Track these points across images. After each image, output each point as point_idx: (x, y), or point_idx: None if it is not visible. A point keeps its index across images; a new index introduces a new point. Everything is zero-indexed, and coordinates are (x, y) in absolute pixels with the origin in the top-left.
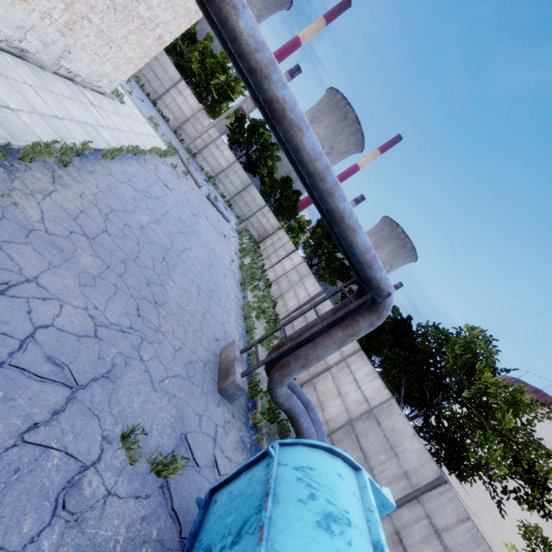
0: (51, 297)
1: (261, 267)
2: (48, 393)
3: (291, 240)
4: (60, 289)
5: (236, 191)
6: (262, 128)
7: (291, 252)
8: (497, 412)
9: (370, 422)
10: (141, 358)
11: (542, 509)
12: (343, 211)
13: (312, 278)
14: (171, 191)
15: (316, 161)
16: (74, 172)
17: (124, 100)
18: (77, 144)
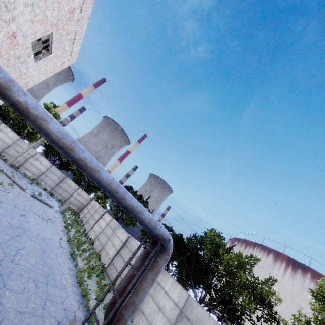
0: None
1: (84, 232)
2: None
3: (101, 204)
4: None
5: (55, 184)
6: None
7: (103, 214)
8: (237, 273)
9: (183, 321)
10: None
11: (275, 320)
12: (133, 205)
13: (121, 228)
14: None
15: (111, 184)
16: None
17: None
18: None
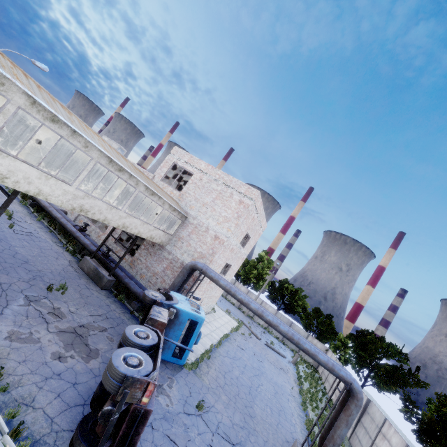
0: (219, 412)
1: (322, 390)
2: (226, 444)
3: (342, 357)
4: (220, 409)
5: None
6: (286, 283)
7: None
8: None
9: None
10: (250, 441)
11: None
12: (307, 348)
13: None
14: (244, 350)
15: (287, 334)
16: (211, 360)
17: (215, 308)
18: (209, 347)
